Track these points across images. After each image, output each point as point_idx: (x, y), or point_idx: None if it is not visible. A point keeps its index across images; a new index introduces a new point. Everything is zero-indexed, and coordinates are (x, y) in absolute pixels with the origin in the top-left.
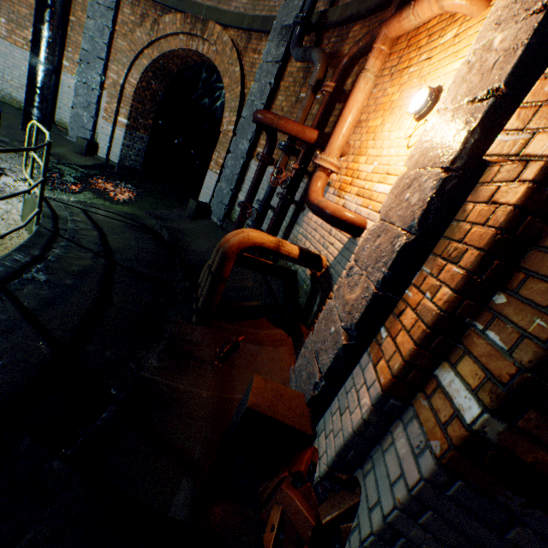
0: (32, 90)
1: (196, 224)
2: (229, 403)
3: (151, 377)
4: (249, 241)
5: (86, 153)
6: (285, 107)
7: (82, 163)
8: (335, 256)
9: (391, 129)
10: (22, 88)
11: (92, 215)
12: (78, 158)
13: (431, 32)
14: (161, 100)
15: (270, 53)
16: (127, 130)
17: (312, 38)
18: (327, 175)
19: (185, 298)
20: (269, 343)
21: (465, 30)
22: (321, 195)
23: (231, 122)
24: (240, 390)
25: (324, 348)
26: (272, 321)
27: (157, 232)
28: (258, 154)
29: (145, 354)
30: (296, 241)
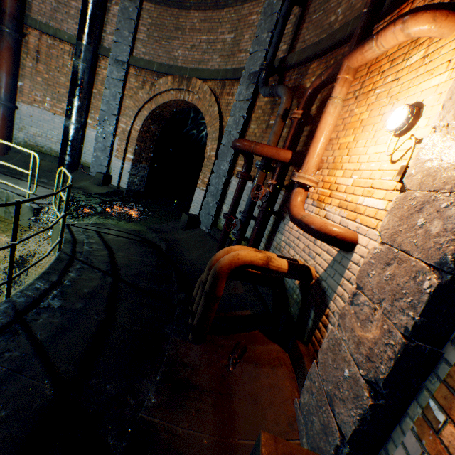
0: (65, 143)
1: (188, 234)
2: (232, 454)
3: (150, 418)
4: (239, 260)
5: (103, 184)
6: (257, 133)
7: (99, 191)
8: (324, 268)
9: (366, 145)
10: (59, 142)
11: (104, 235)
12: (96, 188)
13: (393, 58)
14: (158, 138)
15: (241, 94)
16: (133, 163)
17: (276, 78)
18: (306, 189)
19: (181, 312)
20: (266, 363)
21: (435, 50)
22: (302, 209)
23: (213, 149)
24: (242, 431)
25: (340, 397)
26: (266, 334)
27: (156, 244)
28: (237, 173)
29: (144, 384)
30: (280, 248)
